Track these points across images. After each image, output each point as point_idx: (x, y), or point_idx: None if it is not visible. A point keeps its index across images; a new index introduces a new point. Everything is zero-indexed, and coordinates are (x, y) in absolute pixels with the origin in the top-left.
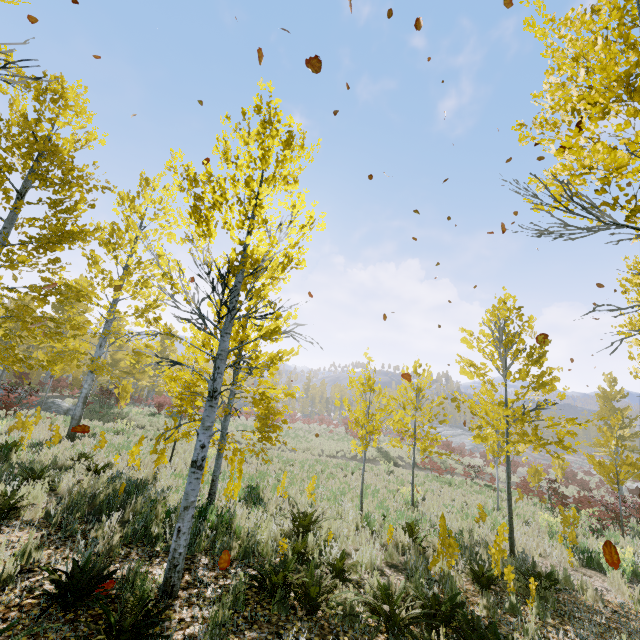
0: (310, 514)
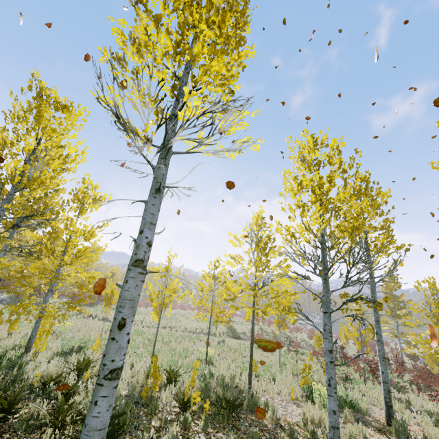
0: (86, 360)
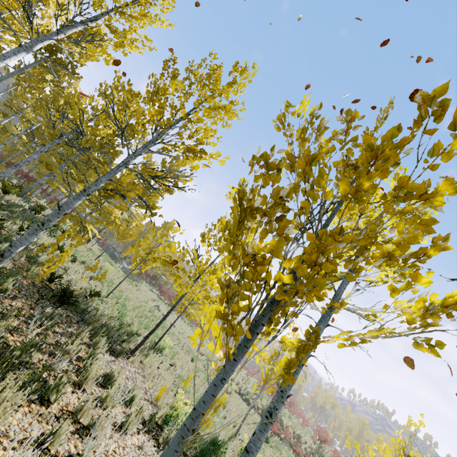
0: (62, 246)
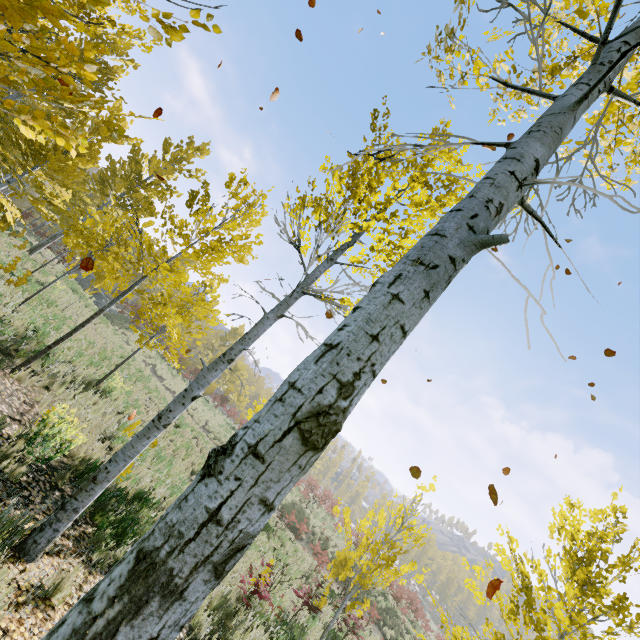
0: None
